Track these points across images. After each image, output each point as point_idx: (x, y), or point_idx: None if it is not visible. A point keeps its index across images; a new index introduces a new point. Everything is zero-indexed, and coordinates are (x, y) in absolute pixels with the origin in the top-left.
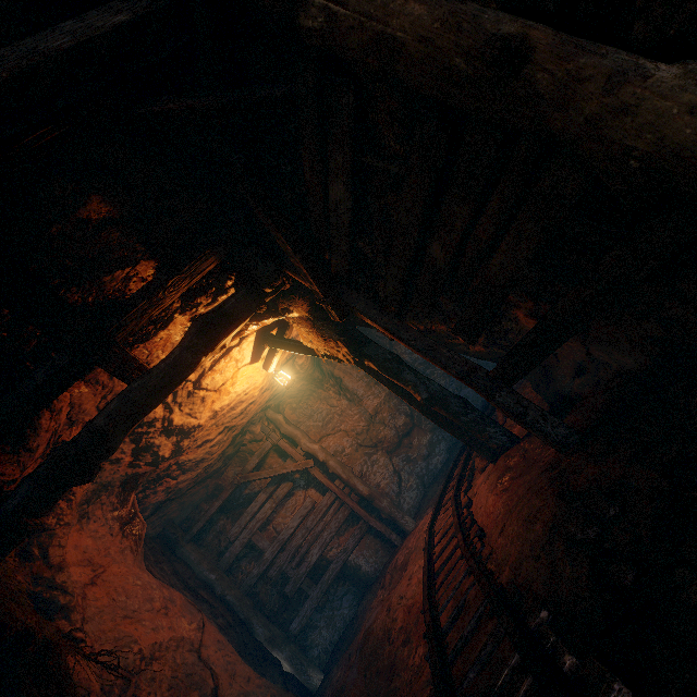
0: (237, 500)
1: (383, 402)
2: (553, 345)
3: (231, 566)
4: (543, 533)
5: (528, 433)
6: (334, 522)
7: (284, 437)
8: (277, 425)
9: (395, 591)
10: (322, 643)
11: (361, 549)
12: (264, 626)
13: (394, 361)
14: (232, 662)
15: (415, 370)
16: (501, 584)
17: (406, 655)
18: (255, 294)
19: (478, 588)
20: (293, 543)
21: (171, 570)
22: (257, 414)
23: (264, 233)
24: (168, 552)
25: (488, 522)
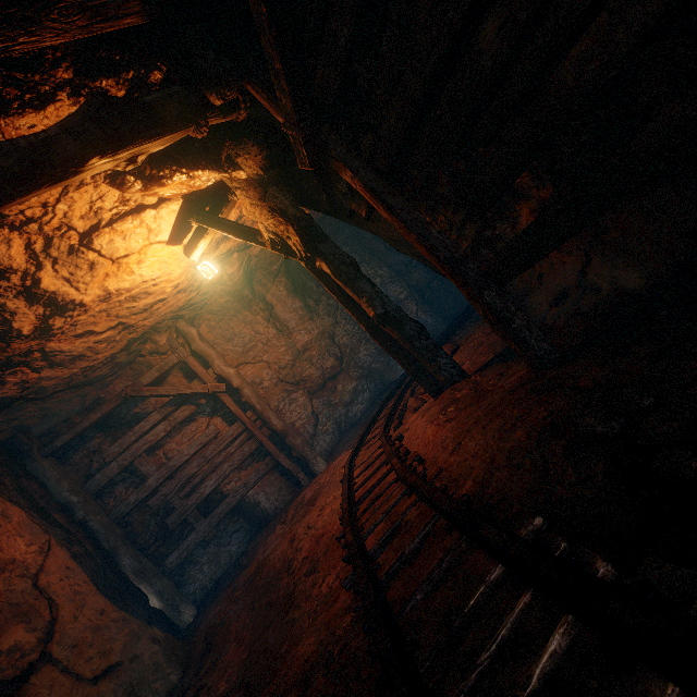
0: (123, 418)
1: (315, 340)
2: (594, 212)
3: (102, 491)
4: (528, 439)
5: (481, 368)
6: (239, 454)
7: (195, 355)
8: (188, 339)
9: (302, 523)
10: (202, 579)
11: (263, 485)
12: (133, 558)
13: (352, 266)
14: (83, 593)
15: (373, 283)
16: (468, 494)
17: (310, 585)
18: (195, 97)
19: (424, 506)
20: (185, 472)
21: (15, 485)
22: (165, 320)
23: (224, 1)
24: (14, 465)
25: (426, 450)
